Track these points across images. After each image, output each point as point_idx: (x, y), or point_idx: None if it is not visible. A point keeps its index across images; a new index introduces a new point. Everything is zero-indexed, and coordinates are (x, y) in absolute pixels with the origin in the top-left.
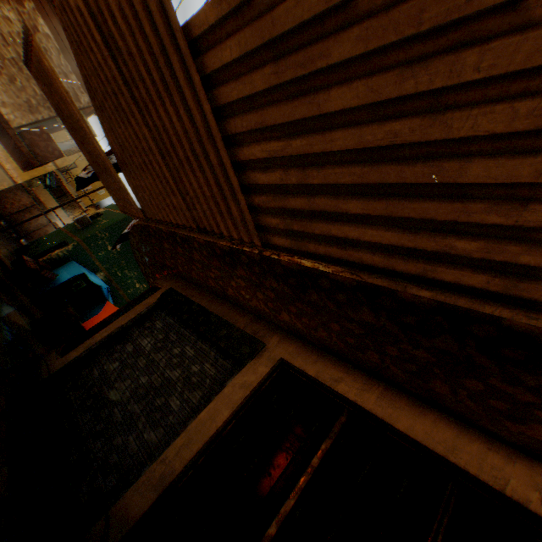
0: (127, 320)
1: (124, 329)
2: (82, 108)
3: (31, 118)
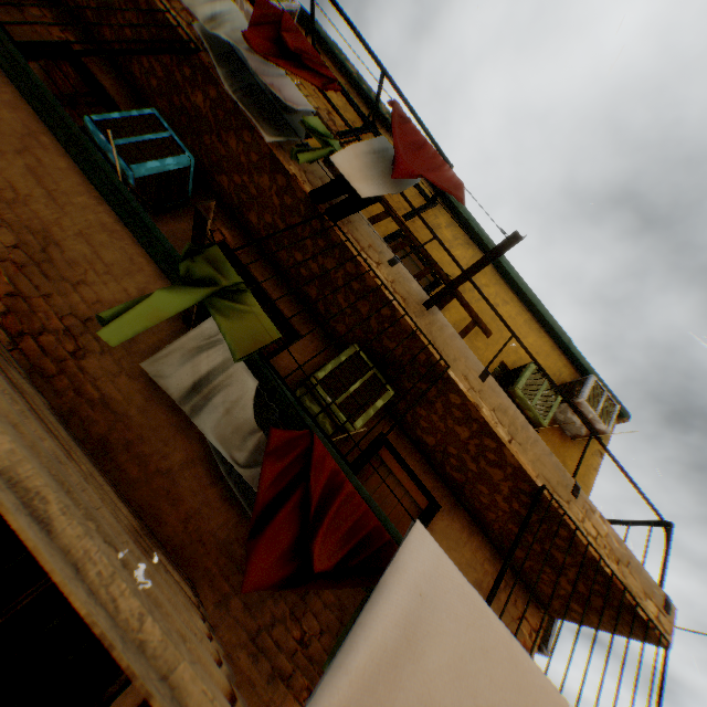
0: None
1: None
2: None
3: None
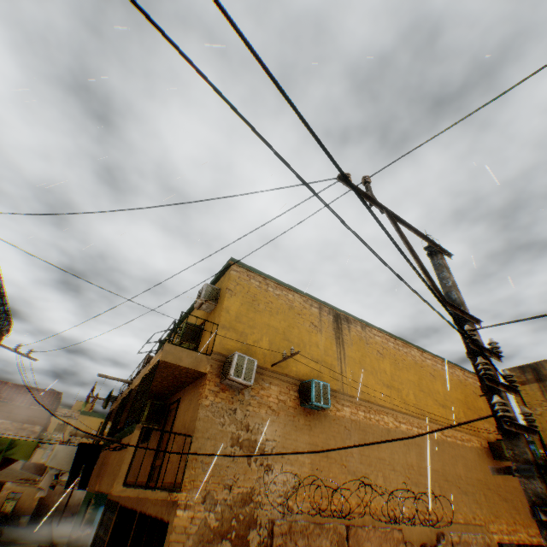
0: (97, 528)
1: (97, 532)
2: (40, 433)
3: (20, 464)
